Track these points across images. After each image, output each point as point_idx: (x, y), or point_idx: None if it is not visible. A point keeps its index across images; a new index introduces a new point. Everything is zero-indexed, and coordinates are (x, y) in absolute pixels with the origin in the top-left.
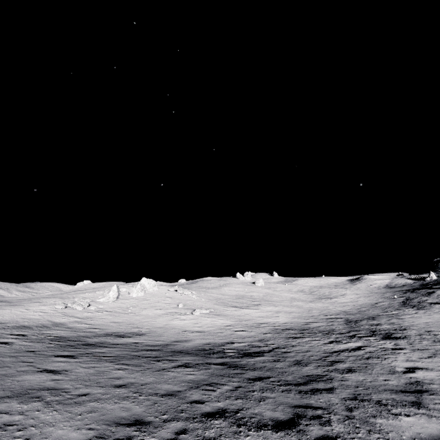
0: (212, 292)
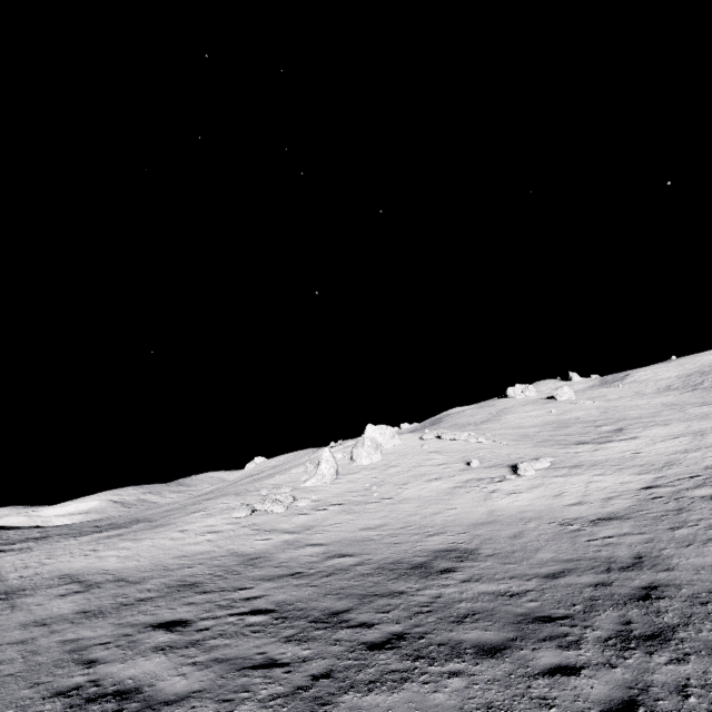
0: (493, 428)
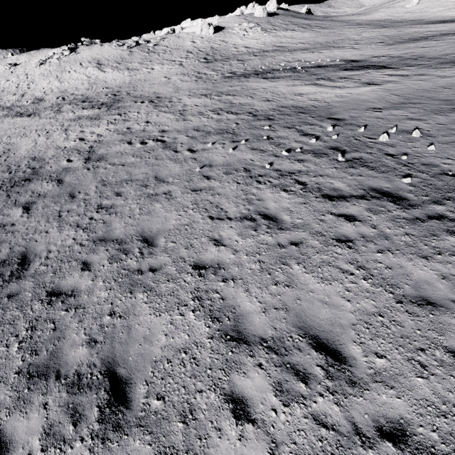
0: None
